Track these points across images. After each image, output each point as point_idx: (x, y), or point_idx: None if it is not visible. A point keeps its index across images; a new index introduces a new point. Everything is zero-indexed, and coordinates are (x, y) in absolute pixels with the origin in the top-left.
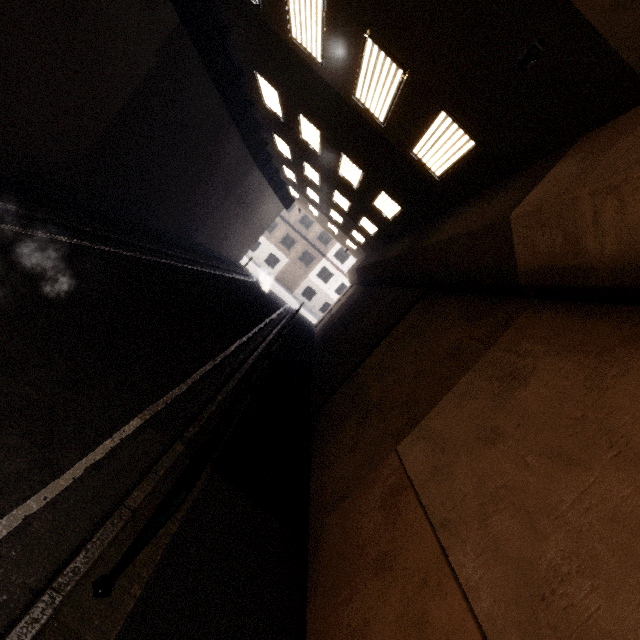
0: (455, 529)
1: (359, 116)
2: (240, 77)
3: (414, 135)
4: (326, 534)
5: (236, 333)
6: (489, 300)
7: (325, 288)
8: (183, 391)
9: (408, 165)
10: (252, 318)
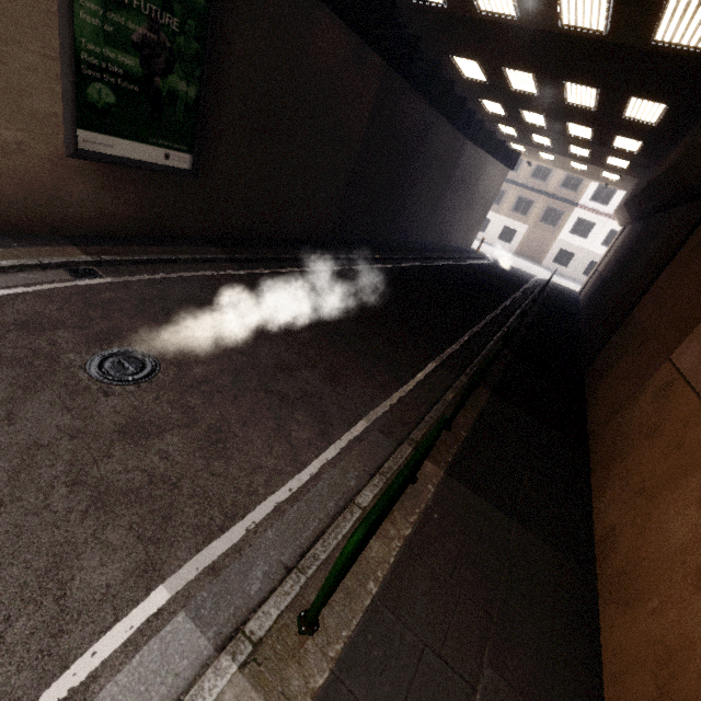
0: None
1: (573, 38)
2: (436, 68)
3: (649, 23)
4: (603, 437)
5: (485, 310)
6: None
7: (585, 244)
8: (455, 350)
9: (655, 55)
10: (497, 296)
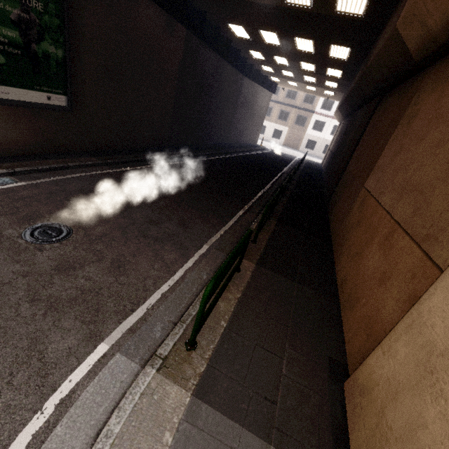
0: (382, 193)
1: (294, 11)
2: (219, 32)
3: (332, 1)
4: (338, 235)
5: (269, 178)
6: (411, 81)
7: (322, 135)
8: (254, 202)
9: (338, 19)
10: (275, 170)
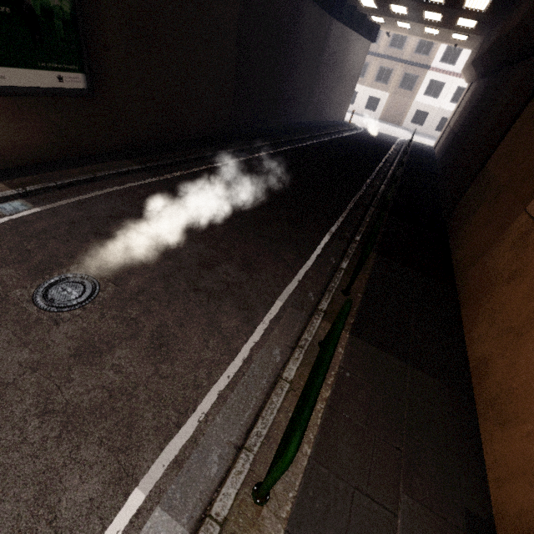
0: None
1: None
2: None
3: None
4: (469, 279)
5: (362, 177)
6: None
7: (437, 103)
8: (343, 220)
9: None
10: (370, 162)
